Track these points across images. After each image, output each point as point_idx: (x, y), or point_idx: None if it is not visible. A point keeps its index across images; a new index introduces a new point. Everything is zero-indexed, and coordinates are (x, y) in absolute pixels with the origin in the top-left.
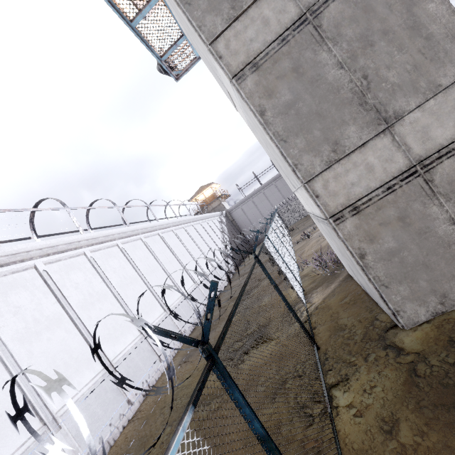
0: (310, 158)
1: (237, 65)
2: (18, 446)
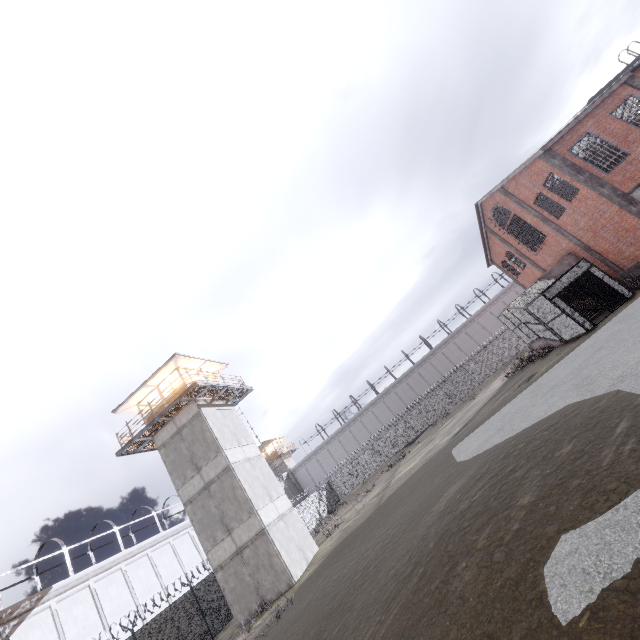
0: (207, 543)
1: (185, 500)
2: None
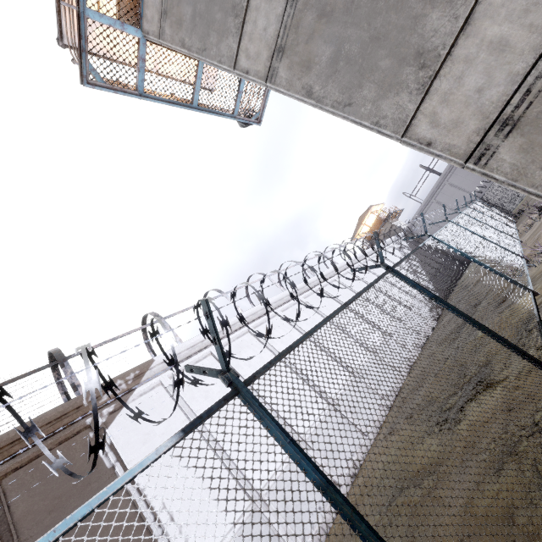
0: (392, 102)
1: (264, 67)
2: (236, 521)
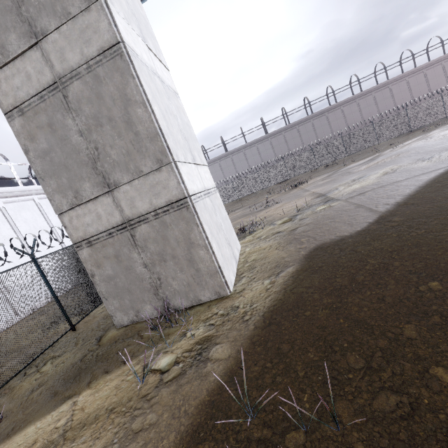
0: (60, 198)
1: (7, 105)
2: None
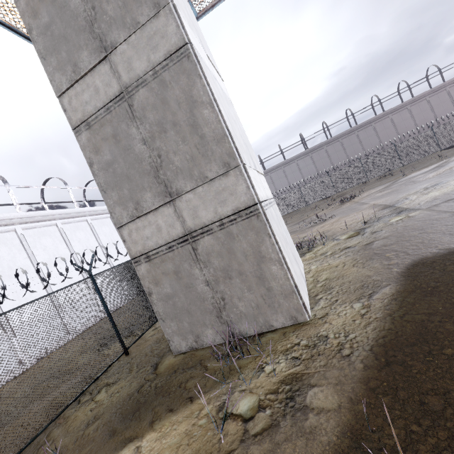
0: (120, 210)
1: (76, 120)
2: None
